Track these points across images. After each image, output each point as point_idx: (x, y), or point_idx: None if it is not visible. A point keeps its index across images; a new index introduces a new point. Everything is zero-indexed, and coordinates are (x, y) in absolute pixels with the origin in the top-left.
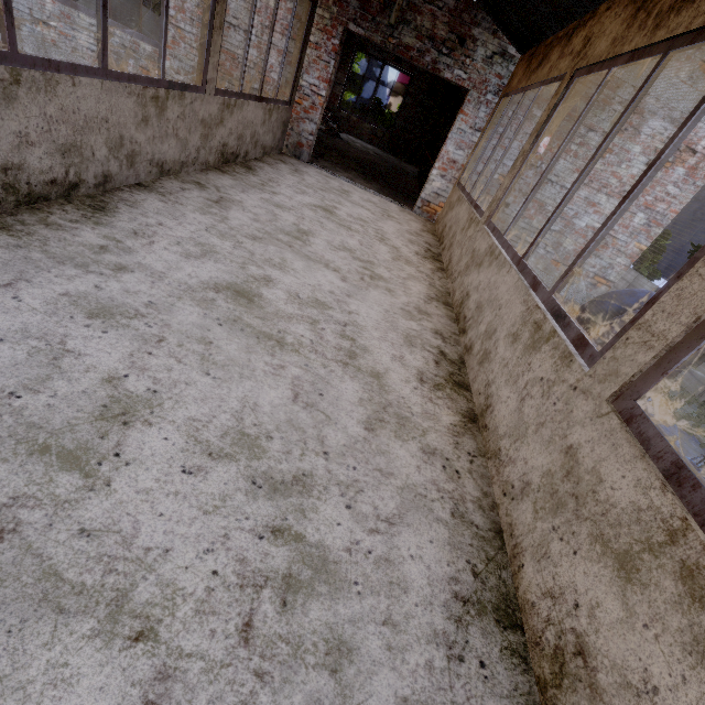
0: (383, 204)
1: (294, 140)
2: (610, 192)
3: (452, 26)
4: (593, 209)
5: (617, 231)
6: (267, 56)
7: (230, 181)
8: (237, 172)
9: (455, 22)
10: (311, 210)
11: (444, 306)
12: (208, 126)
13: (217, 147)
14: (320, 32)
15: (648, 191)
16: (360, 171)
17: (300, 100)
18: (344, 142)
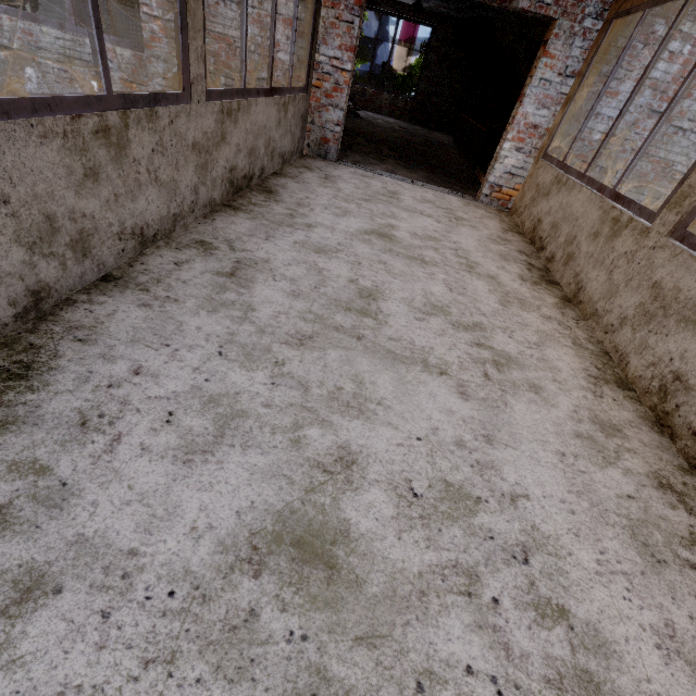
0: (442, 200)
1: (317, 136)
2: None
3: None
4: None
5: None
6: (272, 27)
7: (247, 223)
8: (254, 203)
9: None
10: (364, 243)
11: (622, 393)
12: (204, 149)
13: (222, 175)
14: None
15: None
16: (396, 156)
17: (318, 82)
18: (365, 122)
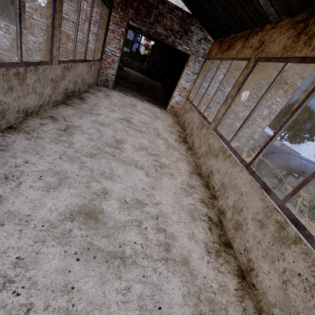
0: (152, 109)
1: (104, 78)
2: (254, 101)
3: (181, 25)
4: (246, 108)
5: (257, 117)
6: (87, 38)
7: (72, 110)
8: (75, 103)
9: (182, 23)
10: (119, 123)
11: (199, 177)
12: (55, 81)
13: (62, 91)
14: (114, 24)
15: (269, 100)
16: (137, 89)
17: (105, 58)
18: (126, 73)
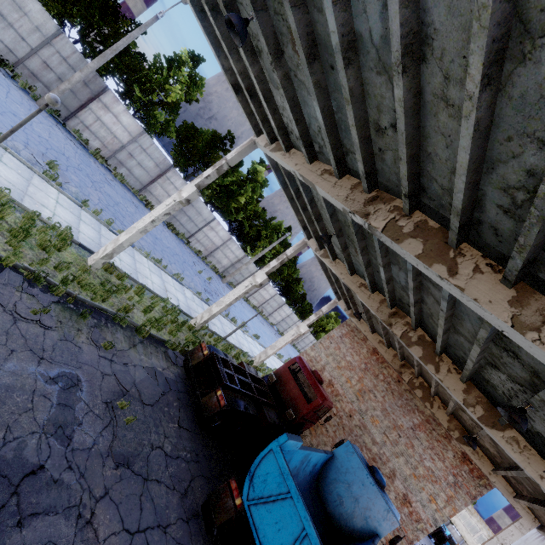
0: None
1: None
2: None
3: None
4: None
5: None
6: None
7: None
8: None
9: None
10: None
11: None
12: None
13: None
14: None
15: None
16: None
17: None
18: None
